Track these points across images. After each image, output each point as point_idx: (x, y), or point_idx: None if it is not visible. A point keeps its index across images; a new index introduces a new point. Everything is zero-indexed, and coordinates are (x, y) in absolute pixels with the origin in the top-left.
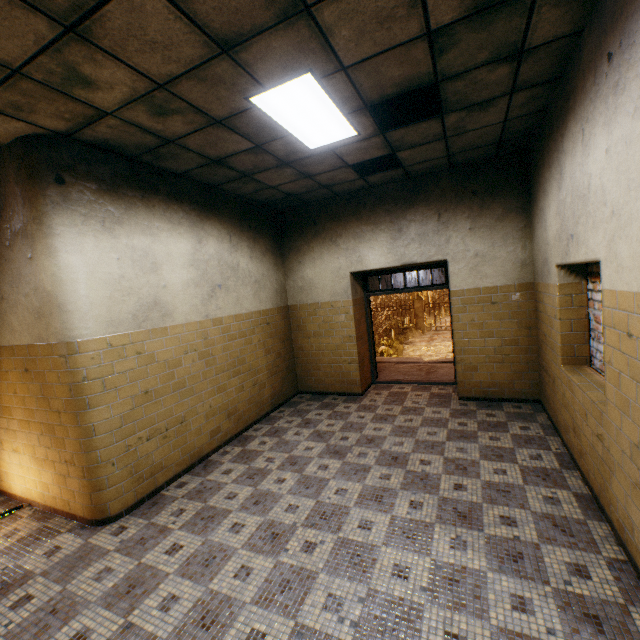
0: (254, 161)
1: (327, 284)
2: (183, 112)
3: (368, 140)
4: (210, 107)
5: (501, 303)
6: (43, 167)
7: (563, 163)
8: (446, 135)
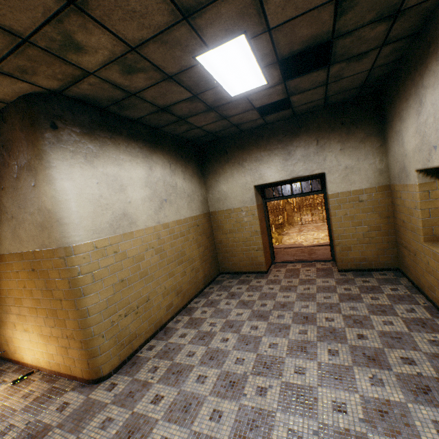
0: (190, 108)
1: (237, 195)
2: (146, 70)
3: (273, 88)
4: (166, 65)
5: (366, 201)
6: (41, 117)
7: (423, 95)
8: (328, 82)
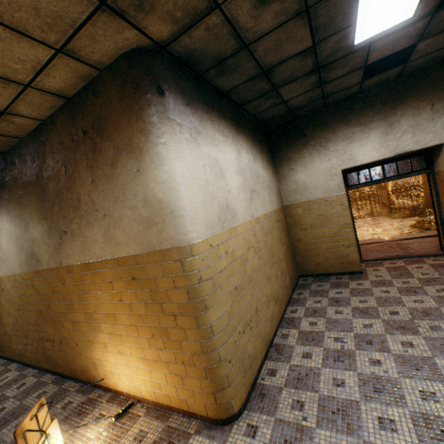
0: (294, 68)
1: (319, 183)
2: None
3: (412, 25)
4: None
5: None
6: (146, 79)
7: None
8: None
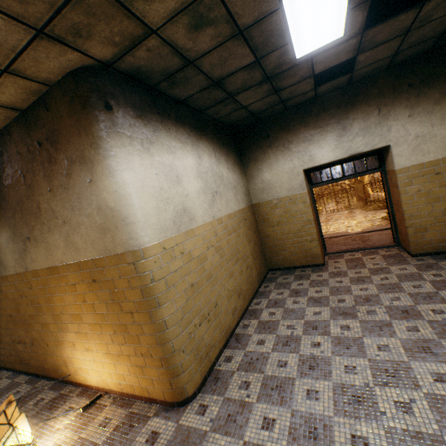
0: (245, 79)
1: (284, 182)
2: (217, 22)
3: (346, 42)
4: (242, 12)
5: (444, 172)
6: (93, 96)
7: None
8: (410, 28)
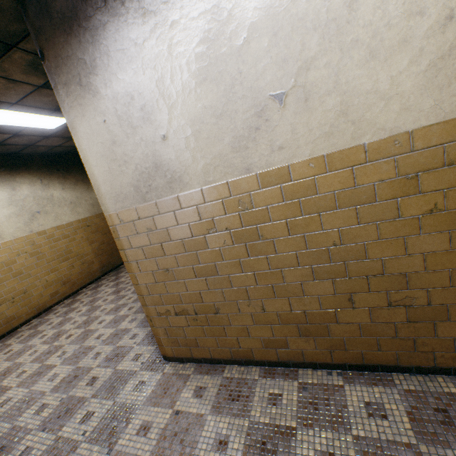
0: (24, 139)
1: None
2: None
3: None
4: None
5: None
6: None
7: None
8: None
